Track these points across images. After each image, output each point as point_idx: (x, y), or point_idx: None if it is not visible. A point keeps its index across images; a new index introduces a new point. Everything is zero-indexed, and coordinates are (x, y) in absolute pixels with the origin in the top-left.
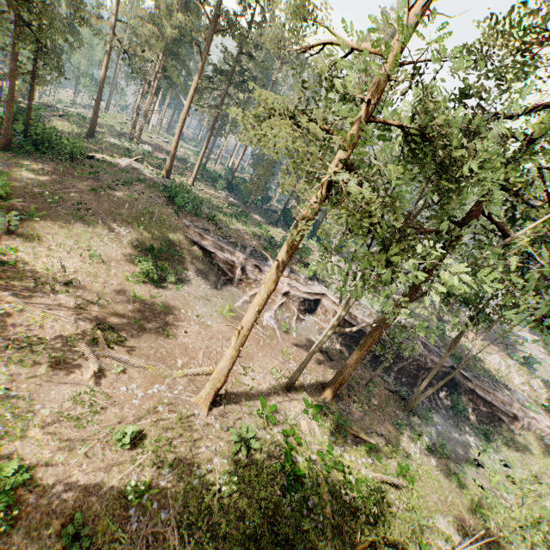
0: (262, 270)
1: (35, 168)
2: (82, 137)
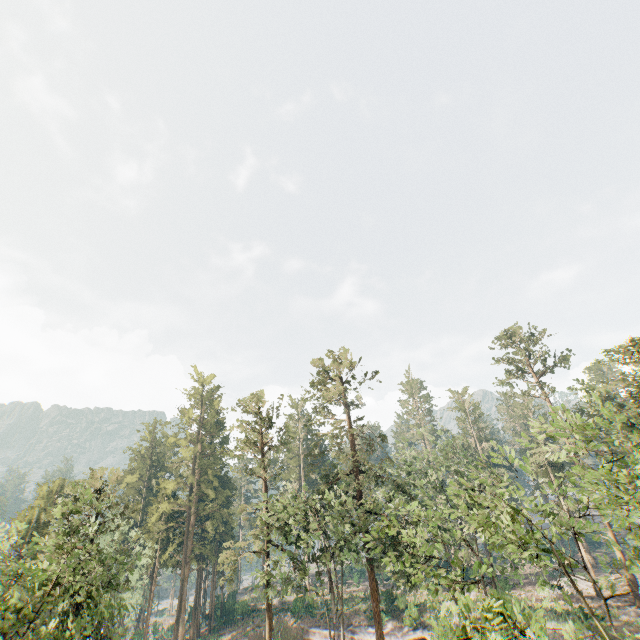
0: (356, 638)
1: (221, 635)
2: (259, 598)
